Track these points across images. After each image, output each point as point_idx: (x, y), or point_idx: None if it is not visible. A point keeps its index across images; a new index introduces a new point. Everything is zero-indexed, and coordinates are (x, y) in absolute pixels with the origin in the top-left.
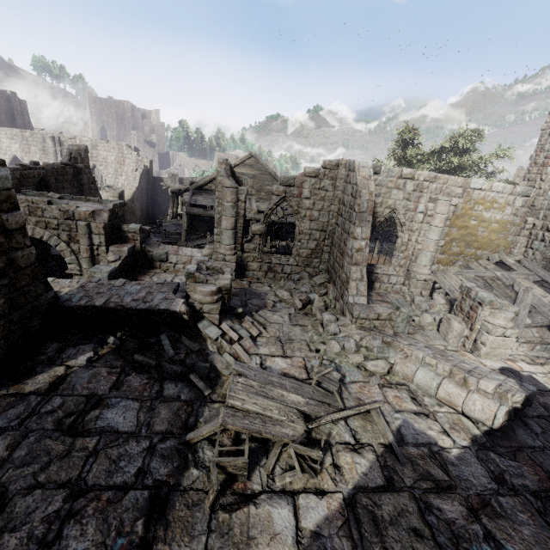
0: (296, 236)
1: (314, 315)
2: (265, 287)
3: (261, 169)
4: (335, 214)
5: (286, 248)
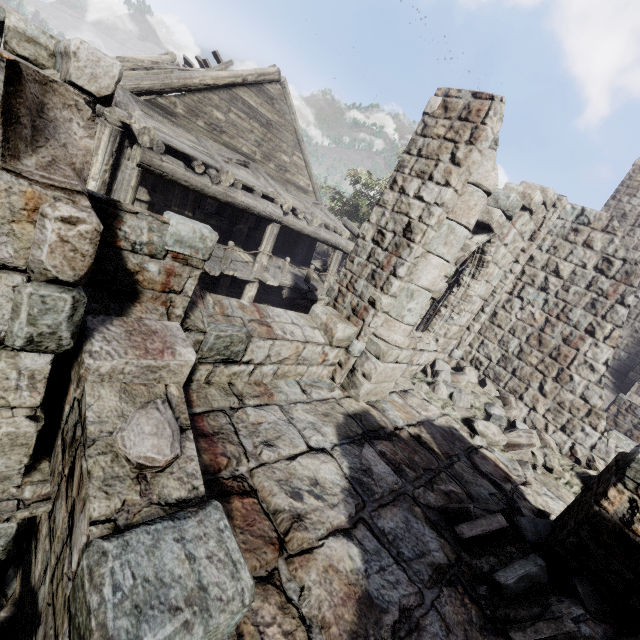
0: (451, 302)
1: (554, 472)
2: (429, 406)
3: (285, 116)
4: (513, 278)
5: (304, 281)
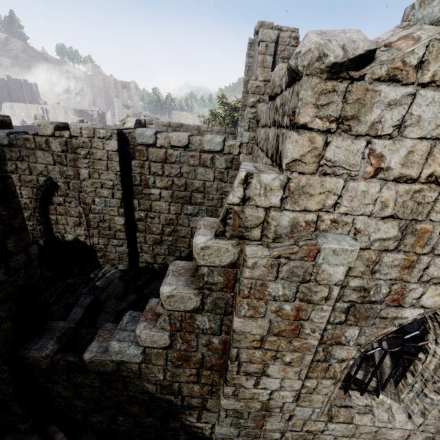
0: None
1: None
2: None
3: None
4: None
5: None
